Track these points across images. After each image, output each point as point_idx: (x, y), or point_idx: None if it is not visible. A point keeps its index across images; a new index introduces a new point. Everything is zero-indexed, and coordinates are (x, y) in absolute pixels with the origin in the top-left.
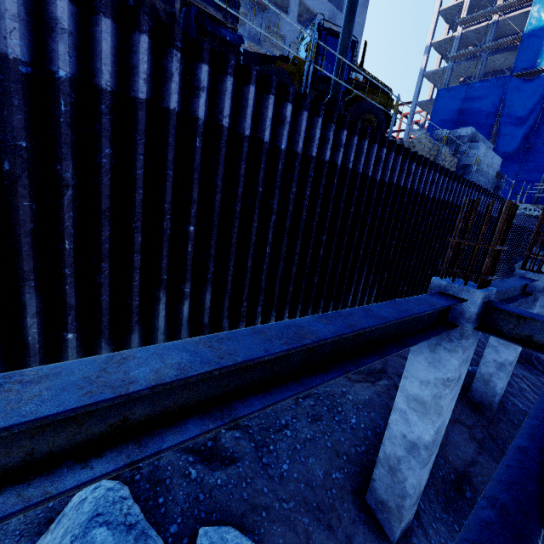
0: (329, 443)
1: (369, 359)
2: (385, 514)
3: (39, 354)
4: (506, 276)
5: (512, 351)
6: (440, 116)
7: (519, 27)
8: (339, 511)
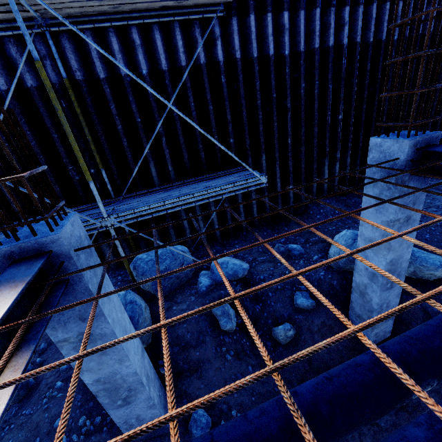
0: None
1: None
2: None
3: (280, 197)
4: None
5: None
6: None
7: None
8: None
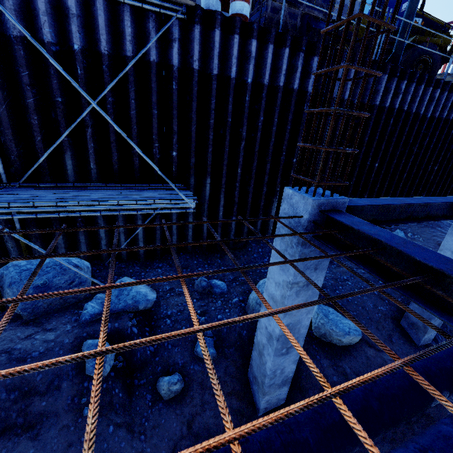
0: (376, 292)
1: (428, 220)
2: (414, 330)
3: (221, 226)
4: None
5: None
6: None
7: None
8: (383, 324)
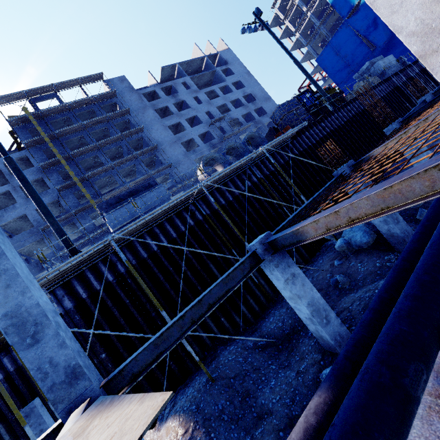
0: None
1: None
2: None
3: None
4: None
5: None
6: (330, 67)
7: (323, 3)
8: None
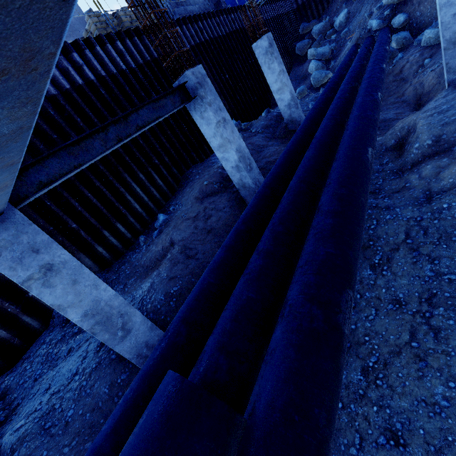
0: (114, 355)
1: None
2: None
3: None
4: (294, 66)
5: (231, 152)
6: None
7: None
8: None
